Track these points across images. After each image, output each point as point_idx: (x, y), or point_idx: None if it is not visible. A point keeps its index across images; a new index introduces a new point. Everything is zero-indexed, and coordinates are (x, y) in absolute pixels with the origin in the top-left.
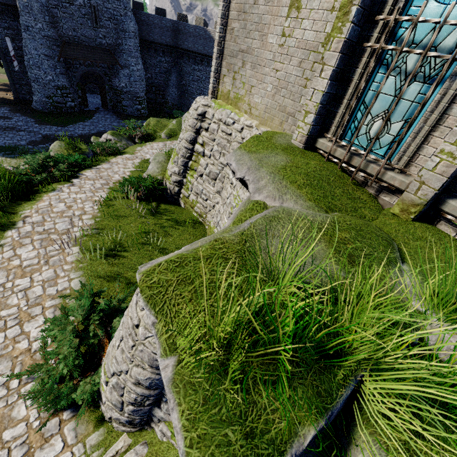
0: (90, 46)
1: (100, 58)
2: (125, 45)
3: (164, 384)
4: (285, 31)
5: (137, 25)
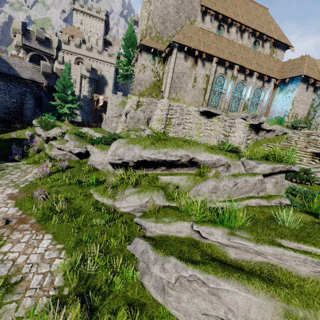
0: None
1: None
2: None
3: (260, 115)
4: (193, 85)
5: None
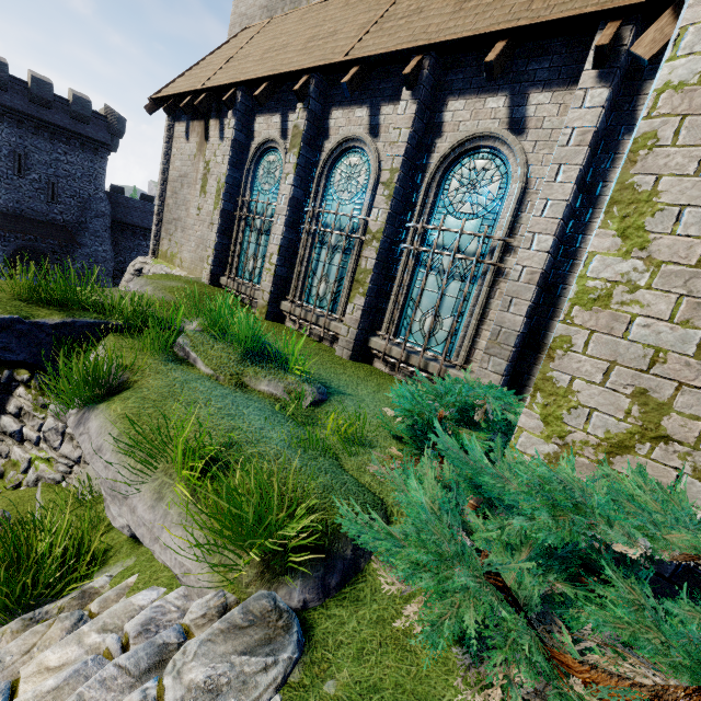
0: (37, 220)
1: (49, 234)
2: (90, 223)
3: None
4: (199, 206)
5: (111, 206)
